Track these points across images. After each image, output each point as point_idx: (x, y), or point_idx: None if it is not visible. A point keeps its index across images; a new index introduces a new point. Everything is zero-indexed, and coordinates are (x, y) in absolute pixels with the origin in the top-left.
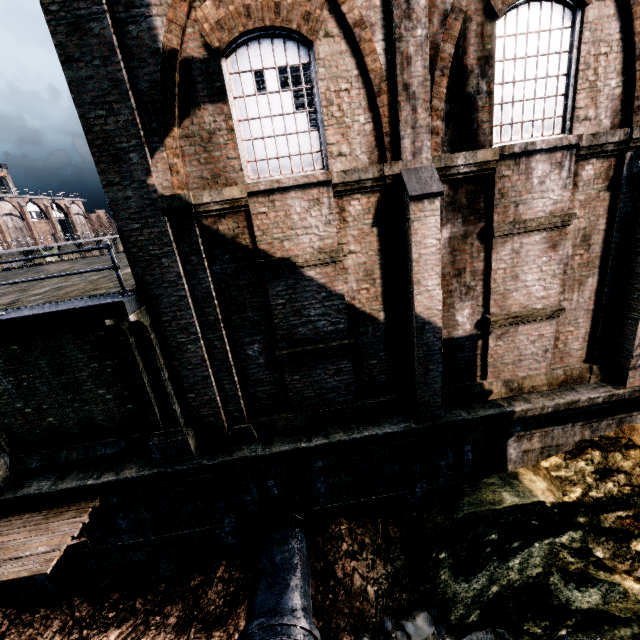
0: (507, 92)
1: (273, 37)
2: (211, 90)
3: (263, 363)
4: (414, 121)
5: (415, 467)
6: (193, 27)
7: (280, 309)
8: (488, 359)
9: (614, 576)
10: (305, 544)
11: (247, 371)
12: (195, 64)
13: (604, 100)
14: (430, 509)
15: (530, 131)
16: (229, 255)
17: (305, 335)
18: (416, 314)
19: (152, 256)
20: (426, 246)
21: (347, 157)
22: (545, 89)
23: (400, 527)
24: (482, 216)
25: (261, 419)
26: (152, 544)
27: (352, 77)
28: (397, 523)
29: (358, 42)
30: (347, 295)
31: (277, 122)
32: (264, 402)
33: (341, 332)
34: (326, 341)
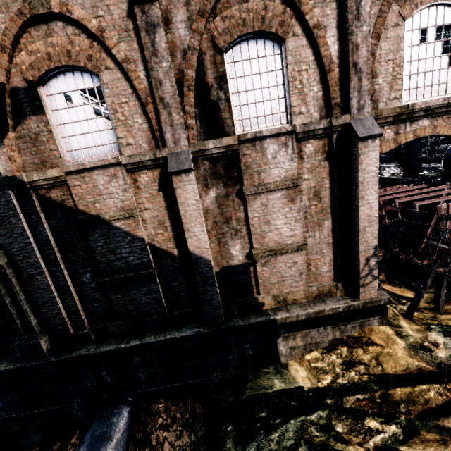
0: (243, 98)
1: (73, 71)
2: (33, 107)
3: (95, 286)
4: (171, 121)
5: (210, 360)
6: (16, 68)
7: (100, 249)
8: (258, 280)
9: (349, 447)
10: (126, 419)
11: (84, 292)
12: (20, 91)
13: (311, 100)
14: (225, 391)
15: (264, 122)
16: (60, 213)
17: (120, 267)
18: (190, 252)
19: (3, 217)
20: (189, 205)
21: (133, 146)
22: (270, 94)
23: (204, 405)
24: (237, 181)
25: (98, 326)
26: (22, 418)
27: (129, 94)
28: (202, 402)
29: (127, 72)
30: (148, 238)
31: (84, 125)
32: (100, 314)
33: (146, 264)
34: (136, 270)
